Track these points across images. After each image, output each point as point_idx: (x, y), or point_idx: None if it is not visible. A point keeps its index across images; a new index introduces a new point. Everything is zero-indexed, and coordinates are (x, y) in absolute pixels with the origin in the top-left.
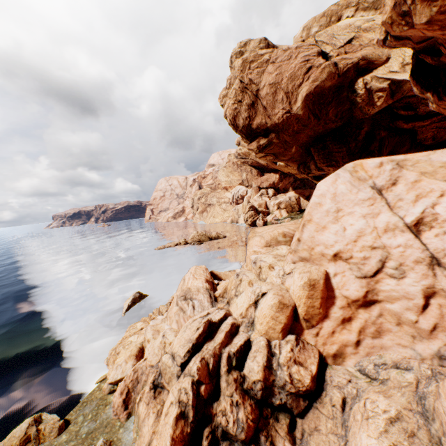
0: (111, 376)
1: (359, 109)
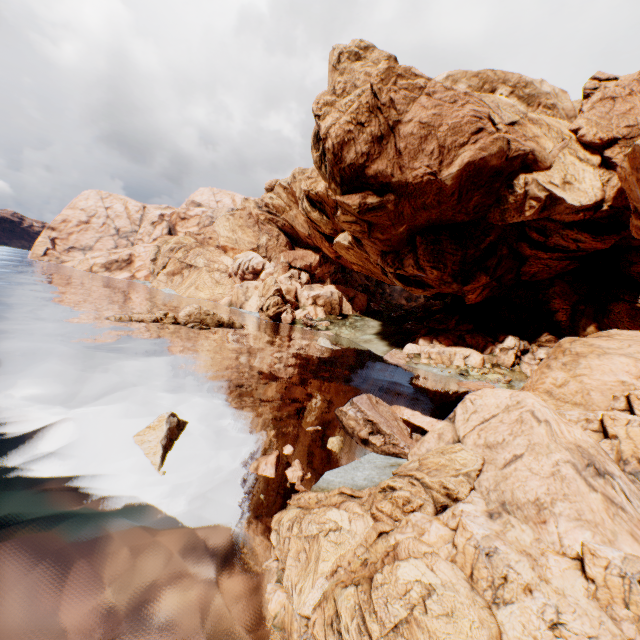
0: None
1: (503, 211)
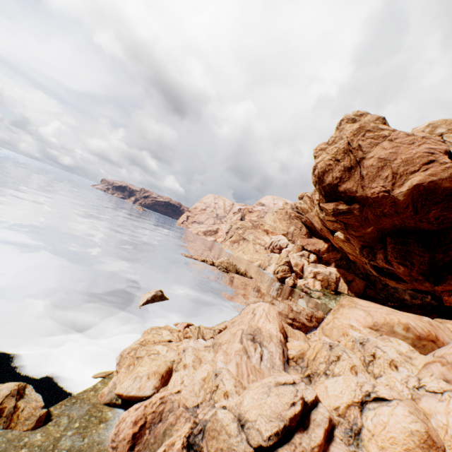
0: (125, 386)
1: None
